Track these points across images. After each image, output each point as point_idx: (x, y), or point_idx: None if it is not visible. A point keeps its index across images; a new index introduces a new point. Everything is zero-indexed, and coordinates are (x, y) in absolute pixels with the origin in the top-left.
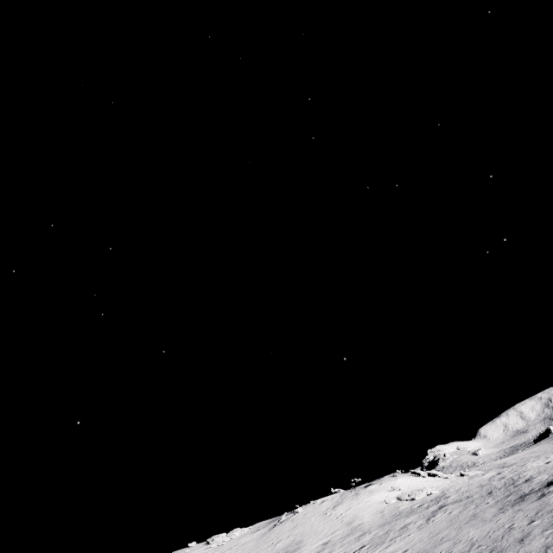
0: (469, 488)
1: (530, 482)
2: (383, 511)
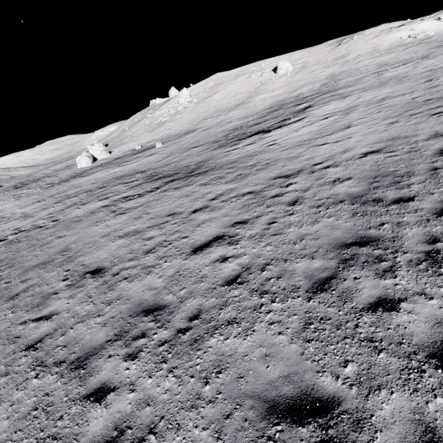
0: None
1: None
2: (394, 43)
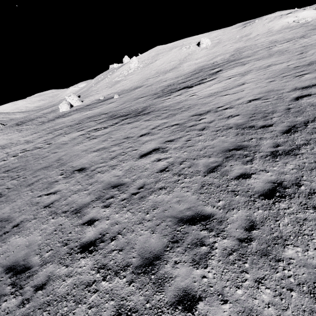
0: None
1: None
2: (283, 26)
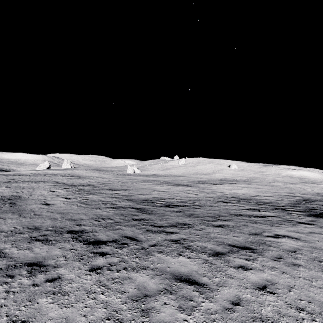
0: (313, 180)
1: (315, 183)
2: (288, 175)
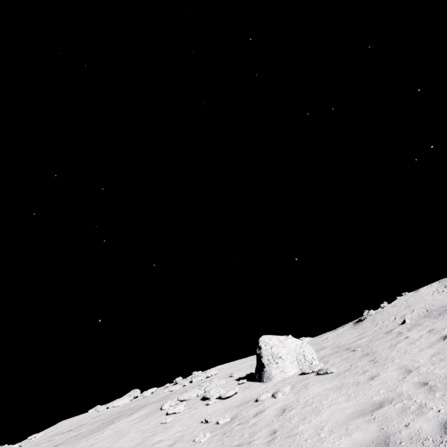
0: None
1: None
2: None
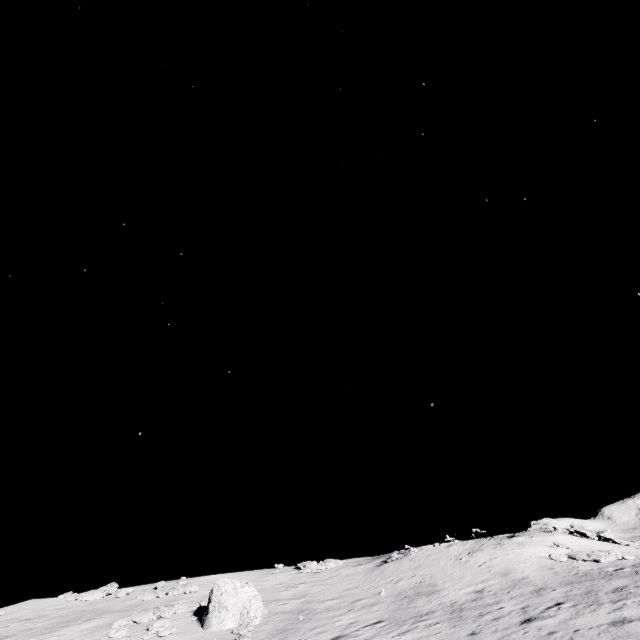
0: None
1: None
2: (552, 568)
